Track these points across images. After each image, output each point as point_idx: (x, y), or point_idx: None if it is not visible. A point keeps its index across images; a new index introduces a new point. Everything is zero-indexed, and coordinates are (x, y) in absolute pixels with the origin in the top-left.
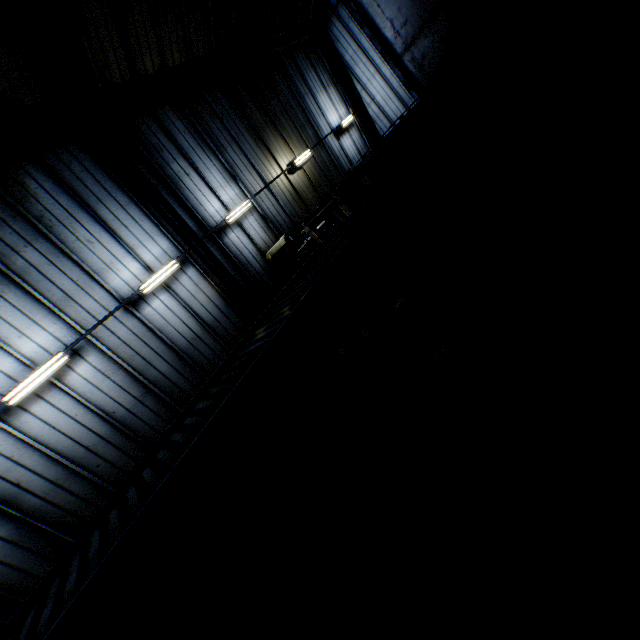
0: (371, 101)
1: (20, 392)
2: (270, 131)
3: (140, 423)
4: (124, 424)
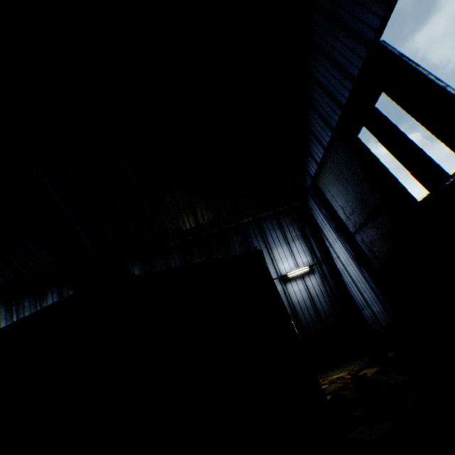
0: (337, 257)
1: None
2: None
3: None
4: None
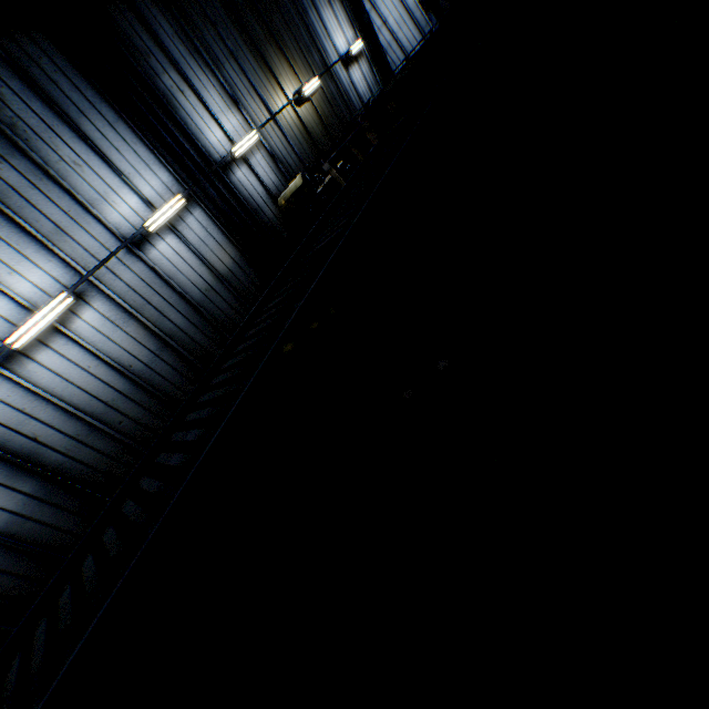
0: (382, 25)
1: (23, 335)
2: (272, 49)
3: (160, 379)
4: (143, 379)
